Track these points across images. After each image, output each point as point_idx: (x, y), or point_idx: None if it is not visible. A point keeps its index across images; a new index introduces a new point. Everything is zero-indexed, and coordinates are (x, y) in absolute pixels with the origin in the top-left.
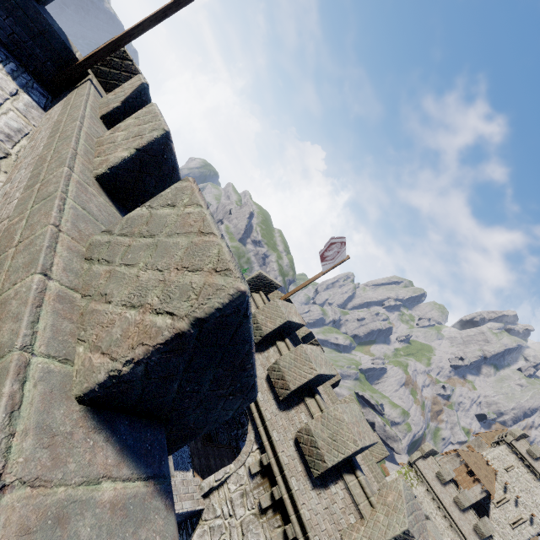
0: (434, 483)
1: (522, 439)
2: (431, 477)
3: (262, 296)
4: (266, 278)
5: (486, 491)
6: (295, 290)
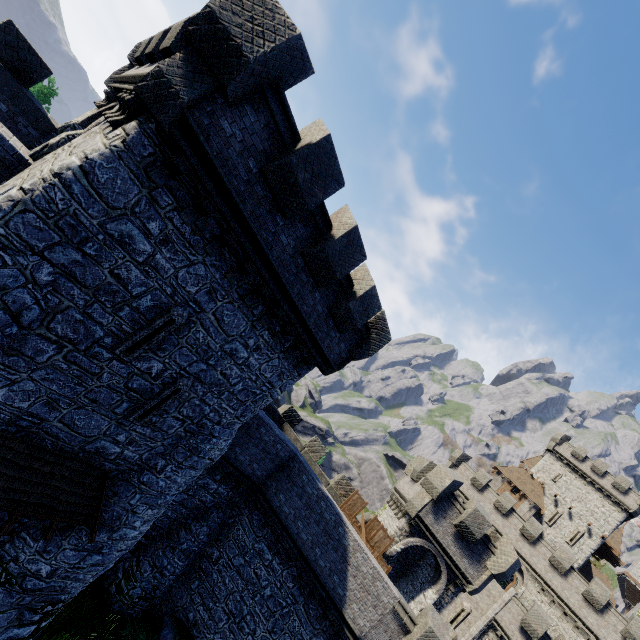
0: (470, 492)
1: (565, 442)
2: (466, 487)
3: None
4: None
5: (535, 507)
6: None
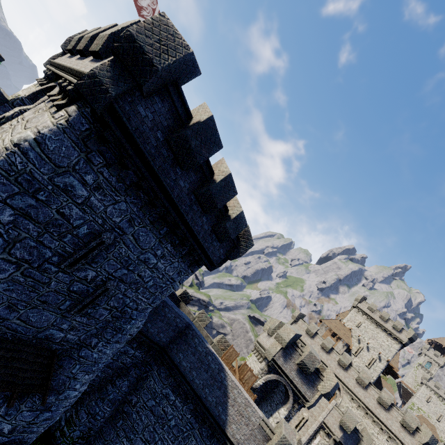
0: (306, 338)
1: (363, 301)
2: (303, 335)
3: None
4: None
5: (346, 345)
6: None
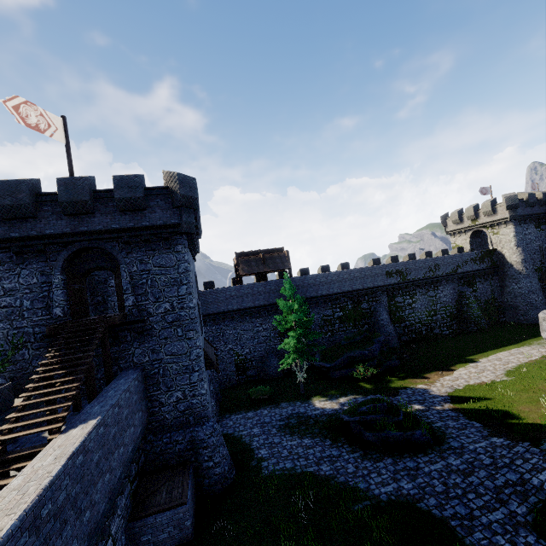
0: None
1: None
2: None
3: None
4: None
5: None
6: None
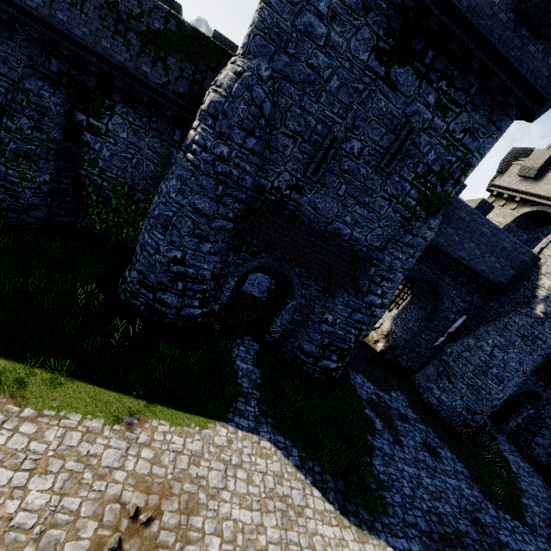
0: None
1: None
2: None
3: (522, 159)
4: (519, 148)
5: None
6: (549, 146)
